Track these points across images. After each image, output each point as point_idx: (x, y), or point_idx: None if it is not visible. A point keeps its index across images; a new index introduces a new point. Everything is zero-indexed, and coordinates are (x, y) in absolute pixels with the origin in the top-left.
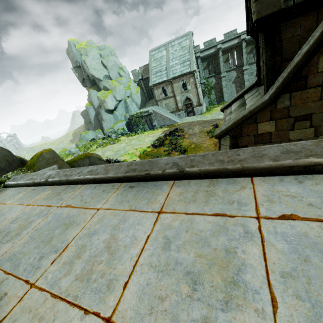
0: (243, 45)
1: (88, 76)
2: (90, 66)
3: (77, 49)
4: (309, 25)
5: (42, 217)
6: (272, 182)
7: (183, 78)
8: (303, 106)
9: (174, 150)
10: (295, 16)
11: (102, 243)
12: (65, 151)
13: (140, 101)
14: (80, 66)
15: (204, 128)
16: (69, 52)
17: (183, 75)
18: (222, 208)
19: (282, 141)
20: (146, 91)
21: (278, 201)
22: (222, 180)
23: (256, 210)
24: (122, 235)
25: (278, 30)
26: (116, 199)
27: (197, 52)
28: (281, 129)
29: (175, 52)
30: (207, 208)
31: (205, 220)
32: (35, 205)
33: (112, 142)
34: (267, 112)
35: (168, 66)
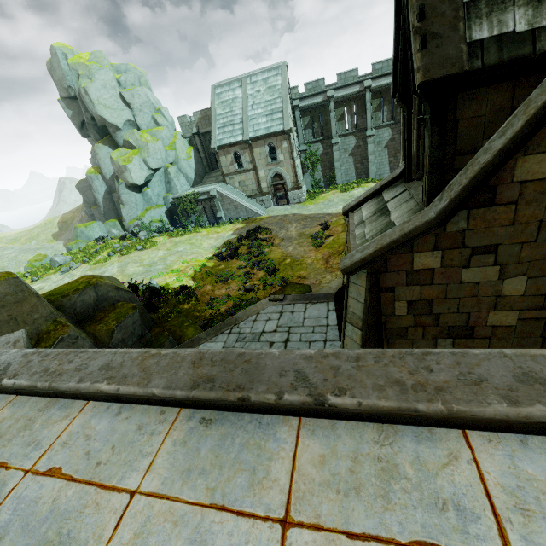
0: (366, 96)
1: (93, 118)
2: (96, 101)
3: (71, 65)
4: (500, 102)
5: None
6: (508, 447)
7: (272, 141)
8: (486, 231)
9: (256, 266)
10: (481, 85)
11: None
12: (42, 260)
13: (193, 172)
14: (76, 98)
15: (306, 230)
16: (53, 68)
17: (272, 135)
18: (425, 522)
19: (451, 283)
20: (205, 155)
21: (540, 513)
22: (403, 426)
23: (502, 538)
24: None
25: (453, 102)
26: (174, 462)
27: (295, 99)
28: (450, 265)
29: (258, 95)
30: (393, 521)
31: None
32: None
33: (140, 247)
34: (430, 236)
35: (246, 117)
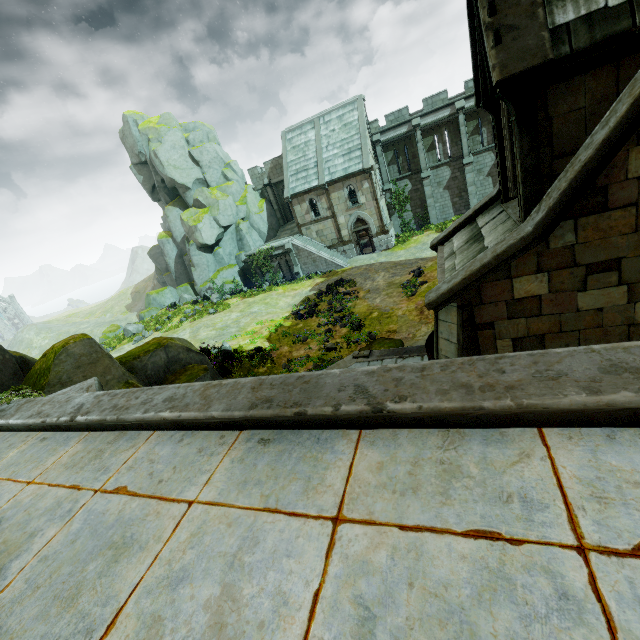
0: (460, 119)
1: (163, 181)
2: (166, 163)
3: (141, 131)
4: (601, 90)
5: (58, 520)
6: (591, 442)
7: (351, 183)
8: (602, 243)
9: (338, 323)
10: (574, 73)
11: (203, 610)
12: (116, 330)
13: (266, 226)
14: (147, 163)
15: (396, 278)
16: (125, 136)
17: (350, 176)
18: (486, 514)
19: (564, 312)
20: (278, 206)
21: (620, 500)
22: (471, 431)
23: (572, 524)
24: (252, 588)
25: (543, 98)
26: (231, 476)
27: (374, 133)
28: (561, 290)
29: (333, 134)
30: (450, 513)
31: (451, 550)
32: (45, 483)
33: (212, 310)
34: (530, 256)
35: (320, 160)
